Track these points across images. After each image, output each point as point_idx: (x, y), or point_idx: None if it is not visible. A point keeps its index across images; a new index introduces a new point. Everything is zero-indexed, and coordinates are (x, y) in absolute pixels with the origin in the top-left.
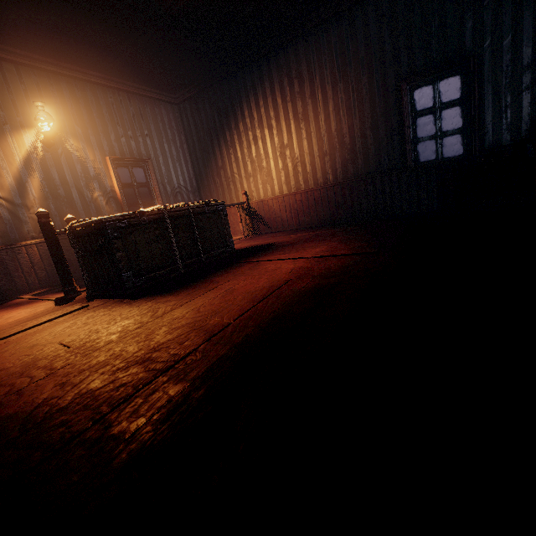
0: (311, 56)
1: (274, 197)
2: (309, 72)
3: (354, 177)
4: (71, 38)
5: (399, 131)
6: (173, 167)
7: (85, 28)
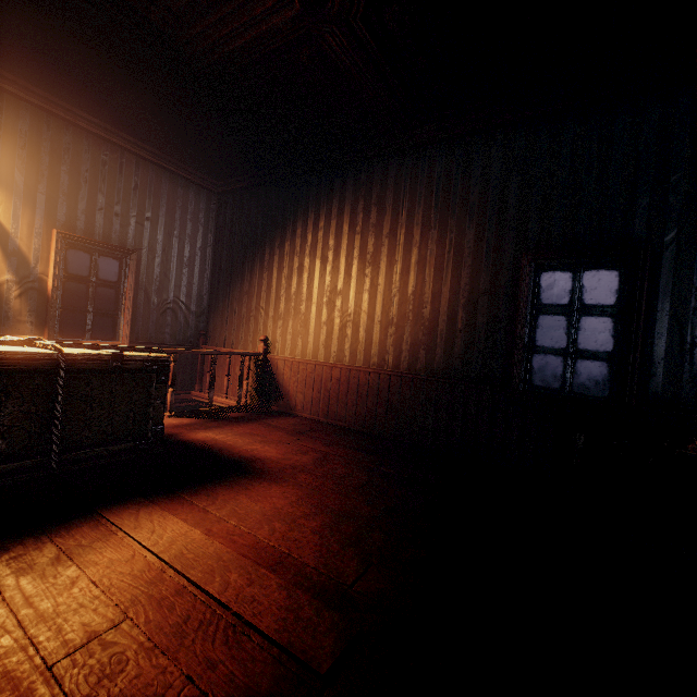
0: (403, 182)
1: (302, 360)
2: (395, 202)
3: (425, 371)
4: (42, 55)
5: (508, 326)
6: (177, 273)
7: (61, 46)
